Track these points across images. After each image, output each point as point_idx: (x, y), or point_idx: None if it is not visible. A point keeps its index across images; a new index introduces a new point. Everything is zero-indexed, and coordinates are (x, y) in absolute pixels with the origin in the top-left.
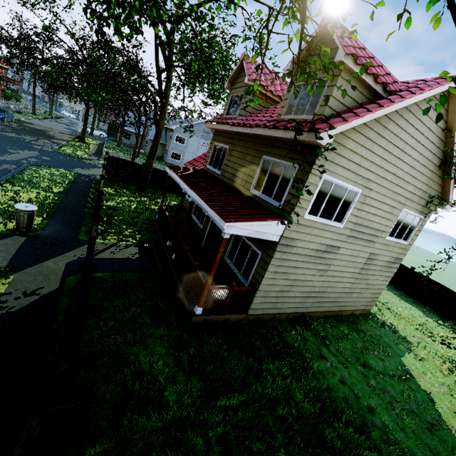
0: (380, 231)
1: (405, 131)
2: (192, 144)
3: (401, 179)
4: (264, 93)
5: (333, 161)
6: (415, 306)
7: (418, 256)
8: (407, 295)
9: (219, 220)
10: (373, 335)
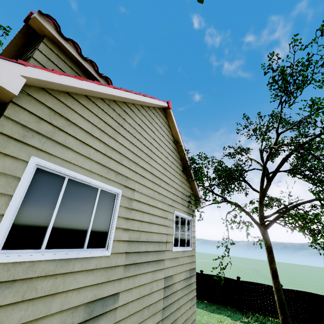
0: (164, 242)
1: (145, 131)
2: None
3: (160, 179)
4: None
5: (50, 137)
6: (222, 313)
7: (196, 258)
8: (210, 302)
9: None
10: None
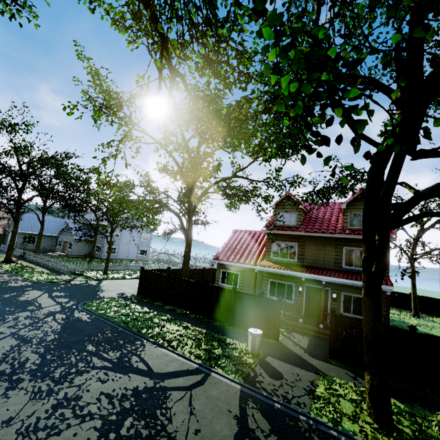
0: None
1: None
2: (126, 235)
3: None
4: (304, 211)
5: None
6: None
7: None
8: None
9: (384, 287)
10: (399, 325)
